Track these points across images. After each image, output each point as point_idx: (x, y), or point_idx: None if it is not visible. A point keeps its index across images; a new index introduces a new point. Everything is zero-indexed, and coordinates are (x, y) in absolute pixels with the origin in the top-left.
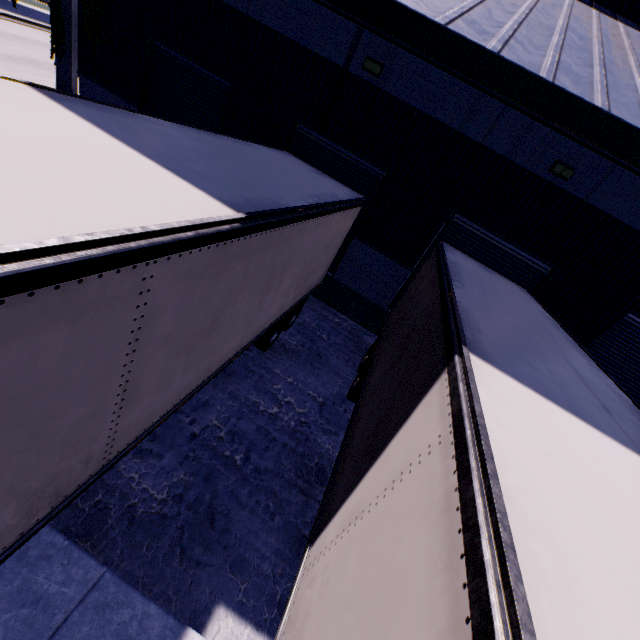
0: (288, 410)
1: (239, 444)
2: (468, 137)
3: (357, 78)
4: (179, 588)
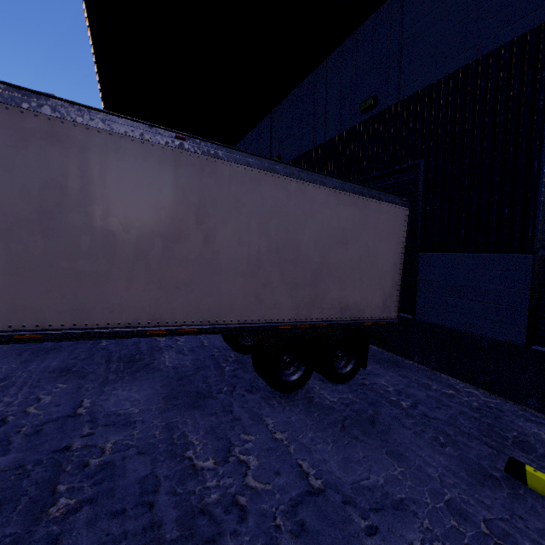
0: (171, 341)
1: (115, 341)
2: (318, 145)
3: None
4: (1, 355)
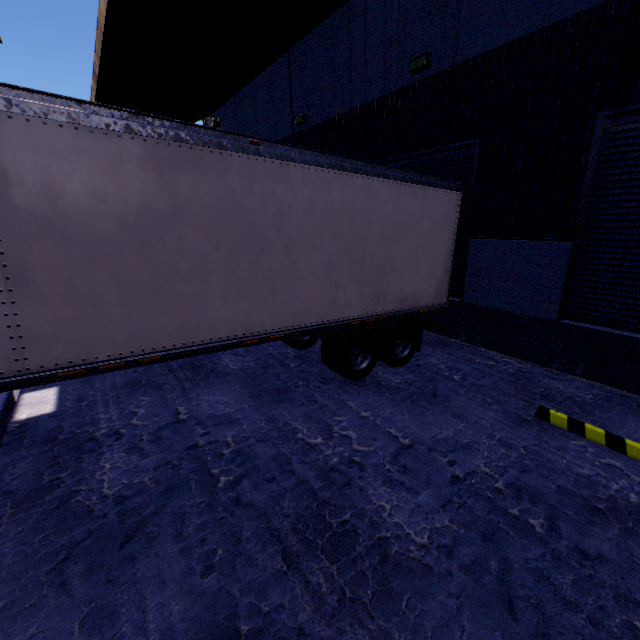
0: None
1: None
2: (357, 107)
3: (299, 133)
4: None
